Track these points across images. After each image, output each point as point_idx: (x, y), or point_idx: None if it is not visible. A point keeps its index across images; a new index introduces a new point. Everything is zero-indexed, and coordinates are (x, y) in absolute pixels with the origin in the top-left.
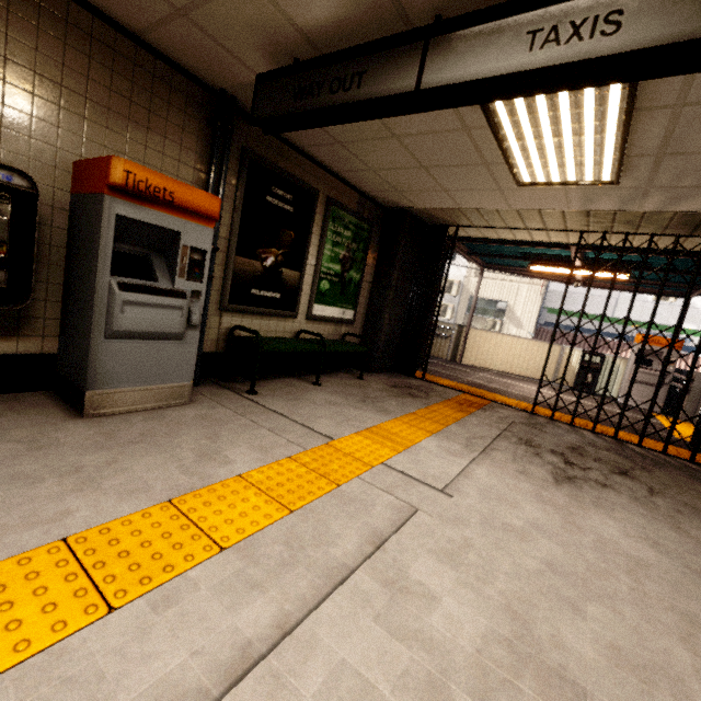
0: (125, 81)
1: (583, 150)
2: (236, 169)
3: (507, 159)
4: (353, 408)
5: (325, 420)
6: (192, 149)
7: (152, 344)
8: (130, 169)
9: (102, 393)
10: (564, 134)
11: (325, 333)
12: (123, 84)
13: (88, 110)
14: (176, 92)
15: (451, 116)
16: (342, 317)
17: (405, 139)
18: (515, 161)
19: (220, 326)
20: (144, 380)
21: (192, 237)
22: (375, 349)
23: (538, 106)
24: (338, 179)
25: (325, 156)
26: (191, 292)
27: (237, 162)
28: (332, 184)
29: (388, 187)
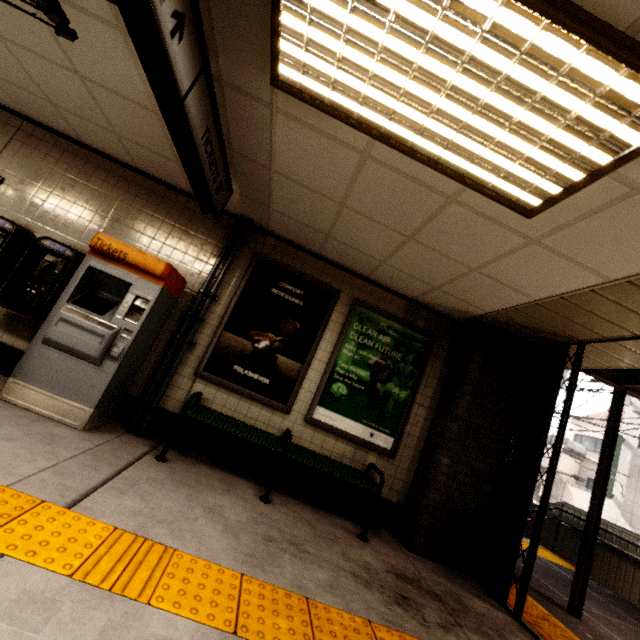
0: (175, 216)
1: (509, 80)
2: (246, 266)
3: (440, 169)
4: (225, 528)
5: (141, 503)
6: (210, 252)
7: (74, 360)
8: (102, 238)
9: (19, 384)
10: (438, 73)
11: (336, 452)
12: (173, 217)
13: (146, 230)
14: (209, 220)
15: (336, 147)
16: (369, 439)
17: (351, 204)
18: (461, 169)
19: (191, 391)
20: (53, 388)
21: (141, 289)
22: (419, 509)
23: (353, 60)
24: (374, 284)
25: (340, 257)
26: (124, 330)
27: (248, 262)
28: (363, 288)
29: (423, 285)
